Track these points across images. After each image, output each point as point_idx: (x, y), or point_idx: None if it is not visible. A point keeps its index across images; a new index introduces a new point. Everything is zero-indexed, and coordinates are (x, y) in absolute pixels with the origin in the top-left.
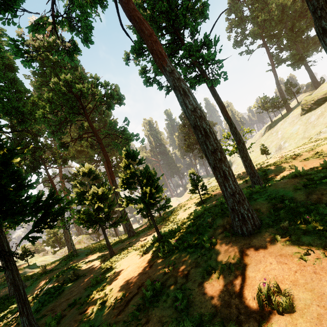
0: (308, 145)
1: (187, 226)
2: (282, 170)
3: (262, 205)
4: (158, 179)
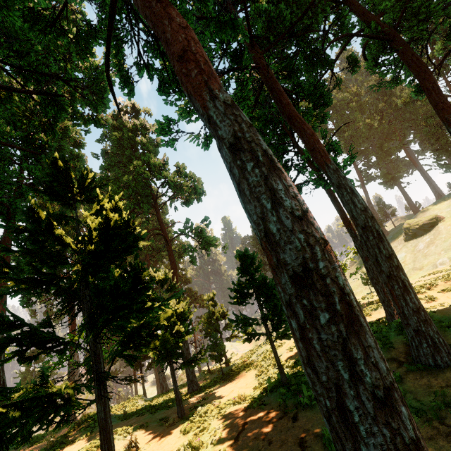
0: (426, 277)
1: None
2: None
3: None
4: None
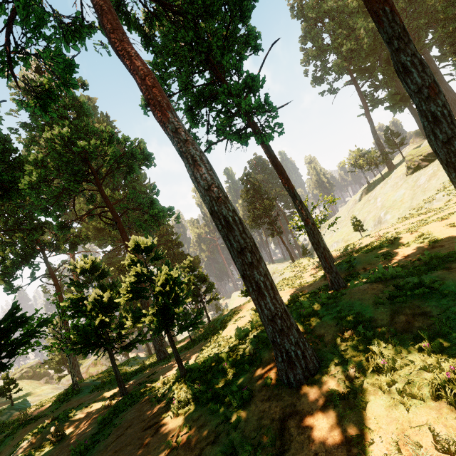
0: (417, 218)
1: (220, 359)
2: (373, 260)
3: (328, 327)
4: (182, 283)
